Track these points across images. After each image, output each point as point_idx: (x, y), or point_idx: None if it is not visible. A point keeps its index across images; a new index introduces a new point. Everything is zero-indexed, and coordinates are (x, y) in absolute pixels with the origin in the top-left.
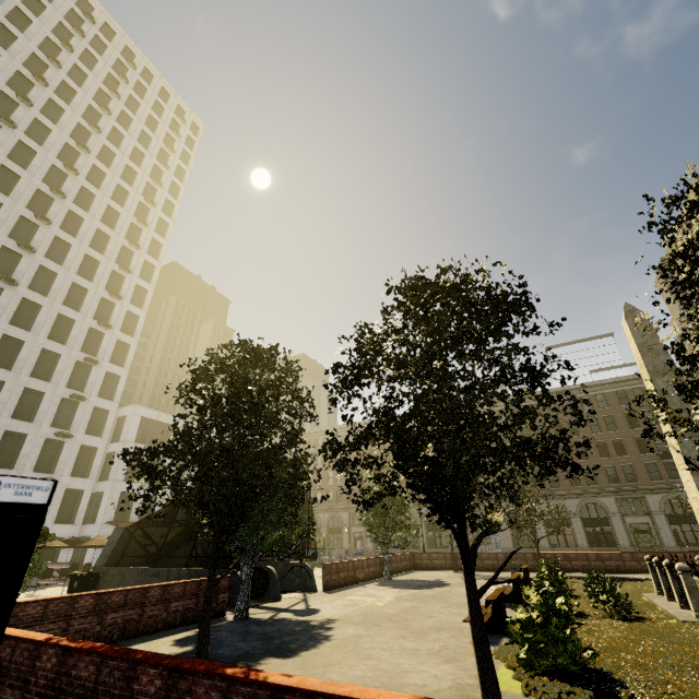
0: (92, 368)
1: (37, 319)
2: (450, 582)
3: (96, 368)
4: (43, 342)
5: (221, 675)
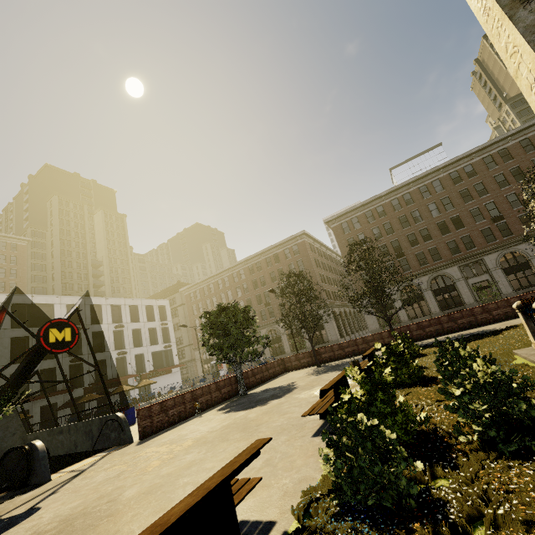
0: None
1: None
2: (299, 385)
3: None
4: None
5: None
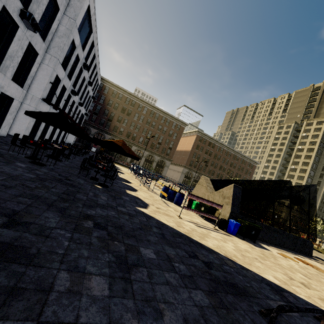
0: None
1: None
2: None
3: None
4: None
5: None
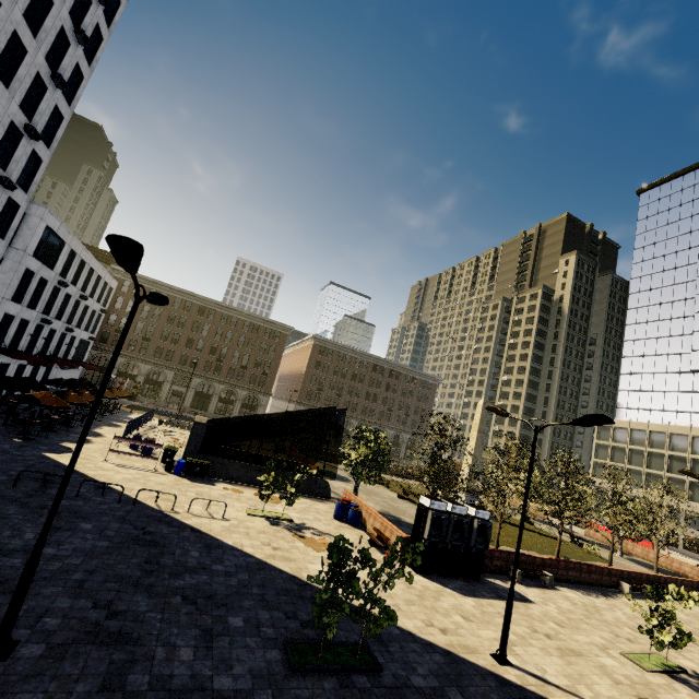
0: (21, 138)
1: None
2: (343, 475)
3: (25, 140)
4: None
5: (527, 555)
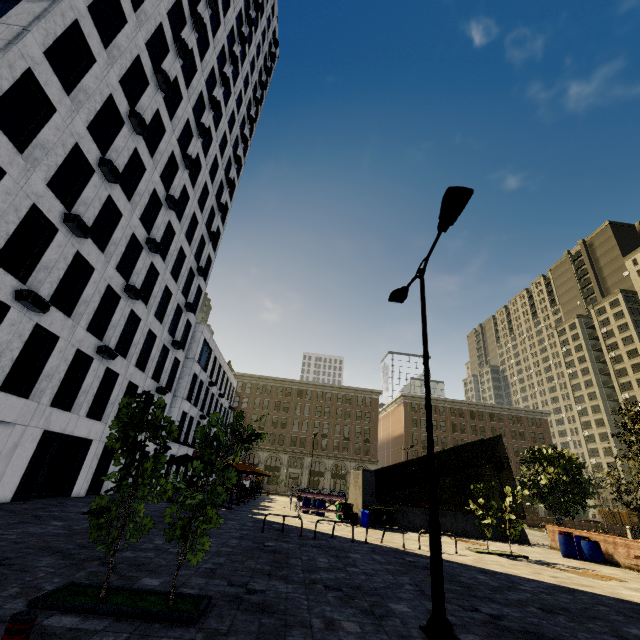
0: (194, 277)
1: (185, 211)
2: None
3: (196, 278)
4: (182, 238)
5: None
